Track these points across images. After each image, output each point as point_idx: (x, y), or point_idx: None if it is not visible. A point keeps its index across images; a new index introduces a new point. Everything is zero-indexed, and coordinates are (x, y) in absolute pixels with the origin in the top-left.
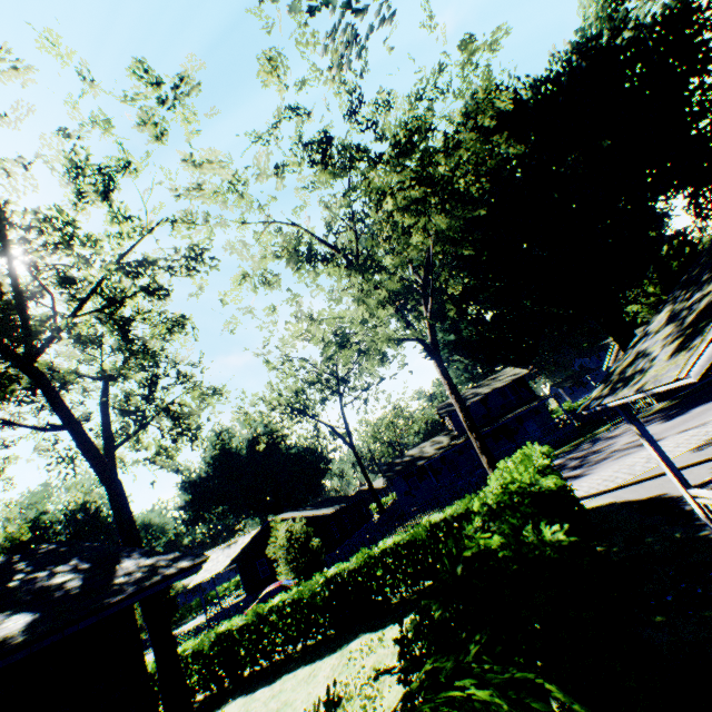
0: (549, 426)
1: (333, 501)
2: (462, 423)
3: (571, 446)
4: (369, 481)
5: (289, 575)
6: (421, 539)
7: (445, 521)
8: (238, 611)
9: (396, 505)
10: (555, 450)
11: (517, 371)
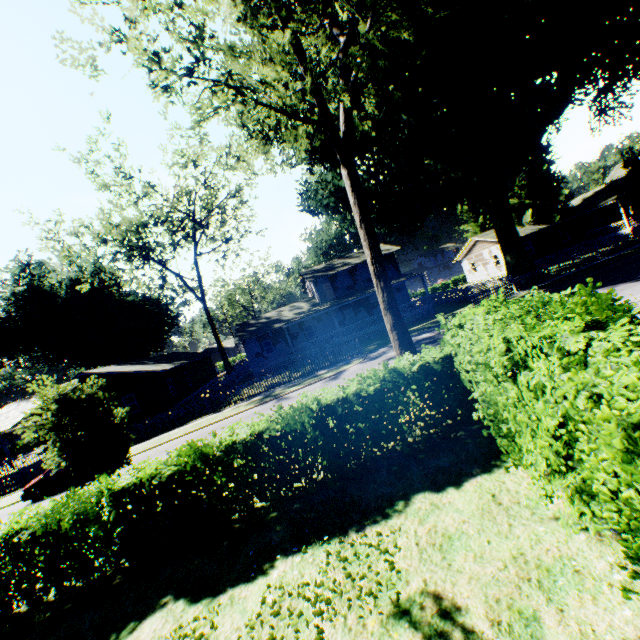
0: (405, 305)
1: (174, 357)
2: (326, 291)
3: (433, 323)
4: (219, 340)
5: (63, 466)
6: (299, 429)
7: (344, 402)
8: (27, 478)
9: (244, 365)
10: (414, 325)
11: (389, 247)
